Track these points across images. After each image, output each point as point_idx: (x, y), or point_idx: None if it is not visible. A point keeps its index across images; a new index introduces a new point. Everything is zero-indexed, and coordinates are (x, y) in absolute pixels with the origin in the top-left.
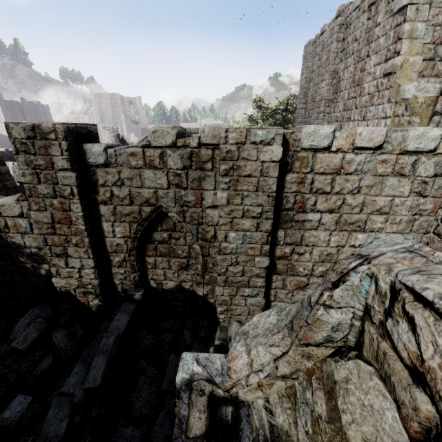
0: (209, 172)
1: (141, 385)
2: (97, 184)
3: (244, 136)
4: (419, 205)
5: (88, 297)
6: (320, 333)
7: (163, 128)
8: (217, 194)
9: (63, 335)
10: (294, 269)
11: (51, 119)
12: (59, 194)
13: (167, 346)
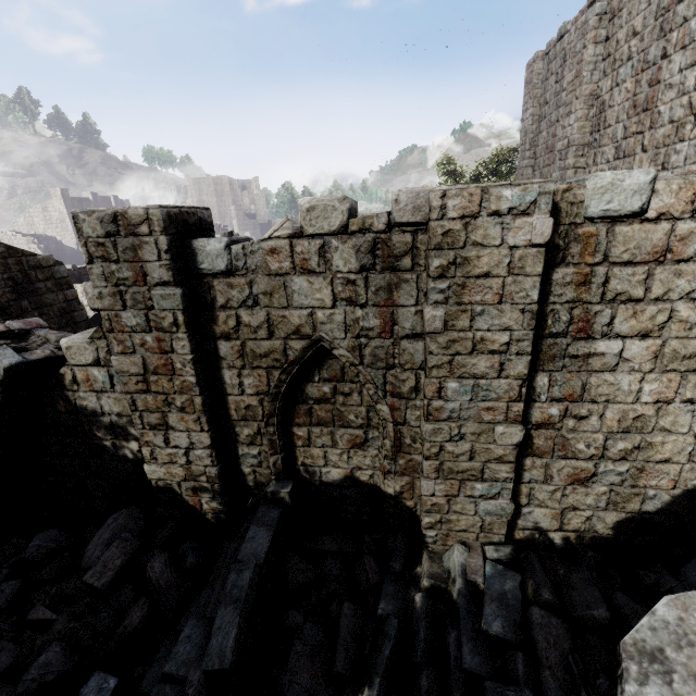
0: (407, 274)
1: (297, 660)
2: (215, 305)
3: (478, 202)
4: None
5: (201, 496)
6: None
7: (325, 201)
8: (426, 312)
9: (163, 564)
10: (567, 447)
11: None
12: (154, 325)
13: (334, 584)
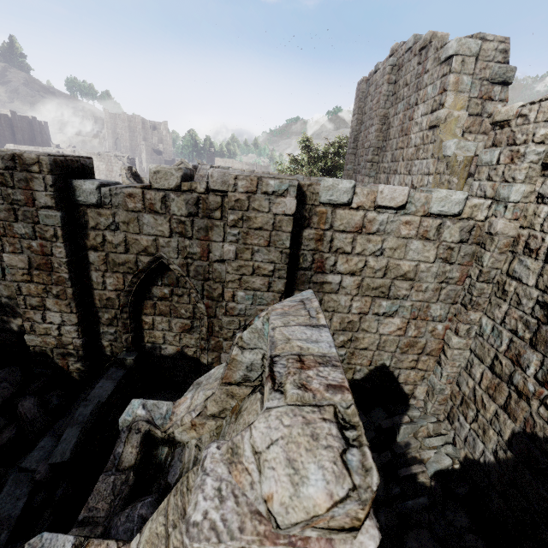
0: (218, 221)
1: None
2: (87, 226)
3: (255, 185)
4: (446, 272)
5: (68, 360)
6: (238, 372)
7: (166, 168)
8: (224, 247)
9: (32, 404)
10: None
11: (49, 140)
12: (39, 235)
13: None
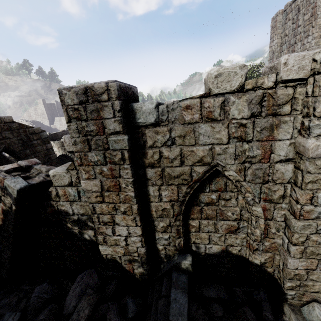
0: (286, 117)
1: None
2: (145, 145)
3: None
4: None
5: (133, 265)
6: None
7: (229, 69)
8: (310, 143)
9: (115, 315)
10: None
11: None
12: (109, 160)
13: None
